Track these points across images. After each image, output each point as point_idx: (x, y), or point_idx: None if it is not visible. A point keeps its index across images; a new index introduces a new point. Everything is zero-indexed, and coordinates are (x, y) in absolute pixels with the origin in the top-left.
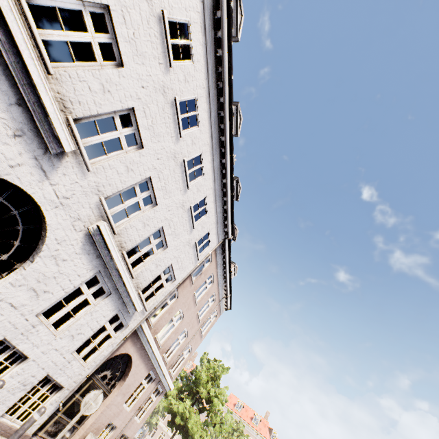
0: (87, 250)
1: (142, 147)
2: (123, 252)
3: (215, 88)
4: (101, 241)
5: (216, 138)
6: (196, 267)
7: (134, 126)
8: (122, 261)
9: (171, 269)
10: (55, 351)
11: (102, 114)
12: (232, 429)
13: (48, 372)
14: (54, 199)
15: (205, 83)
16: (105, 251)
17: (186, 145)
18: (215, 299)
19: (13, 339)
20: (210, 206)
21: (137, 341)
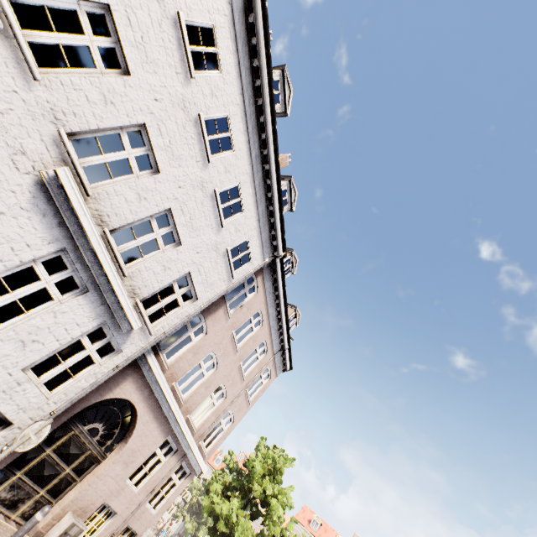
0: (41, 209)
1: (129, 74)
2: (104, 229)
3: (244, 21)
4: (63, 198)
5: (250, 98)
6: (229, 286)
7: (113, 38)
8: (100, 239)
9: (191, 282)
10: None
11: (57, 1)
12: None
13: None
14: None
15: (227, 9)
16: (73, 217)
17: (203, 94)
18: (266, 350)
19: None
20: (248, 202)
21: (143, 384)
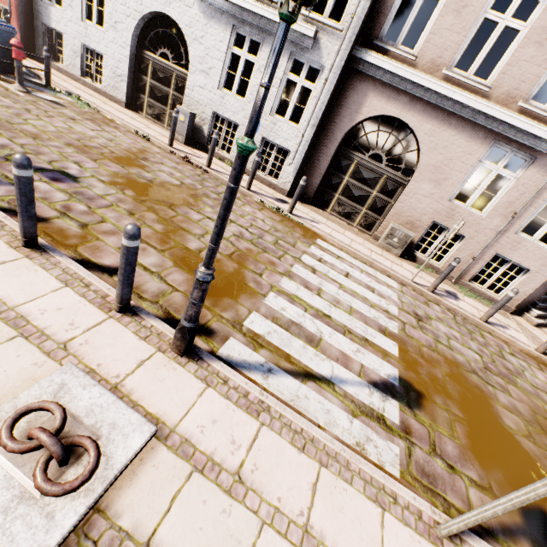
0: (210, 16)
1: None
2: None
3: None
4: None
5: None
6: None
7: None
8: None
9: None
10: None
11: None
12: None
13: (261, 135)
14: (166, 1)
15: None
16: (220, 2)
17: None
18: None
19: (218, 111)
20: None
21: (393, 93)
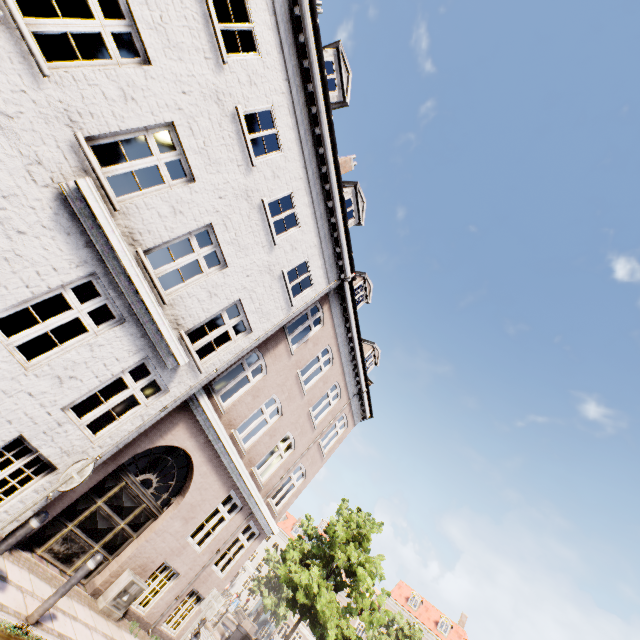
0: (65, 227)
1: (149, 63)
2: (137, 249)
3: None
4: (88, 214)
5: (297, 85)
6: (289, 316)
7: (127, 20)
8: (133, 260)
9: (242, 312)
10: (30, 397)
11: None
12: (402, 635)
13: (20, 431)
14: None
15: None
16: (100, 236)
17: (239, 82)
18: (340, 394)
19: None
20: (304, 213)
21: (198, 431)
